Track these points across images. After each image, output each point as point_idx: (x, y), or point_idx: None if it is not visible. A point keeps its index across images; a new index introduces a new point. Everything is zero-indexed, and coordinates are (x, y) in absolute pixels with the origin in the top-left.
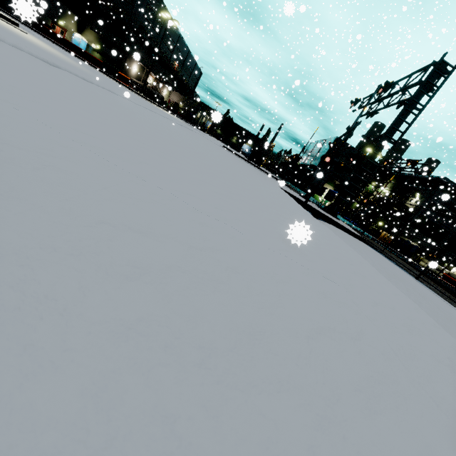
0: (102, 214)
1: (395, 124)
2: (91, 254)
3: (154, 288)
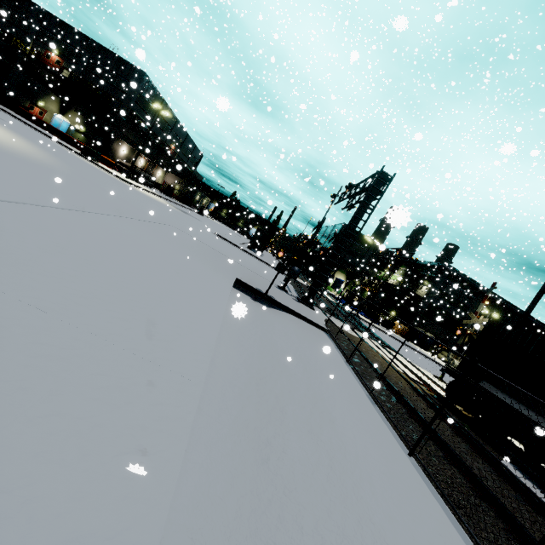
0: None
1: (354, 221)
2: None
3: None
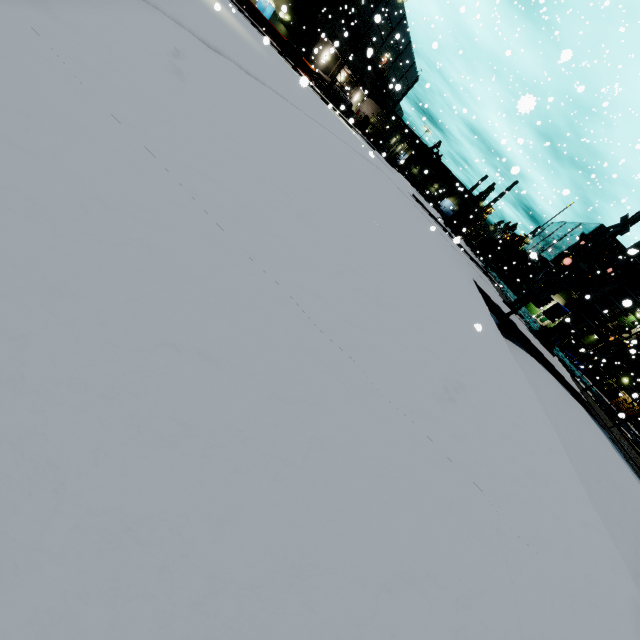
0: (171, 329)
1: None
2: (130, 396)
3: (189, 465)
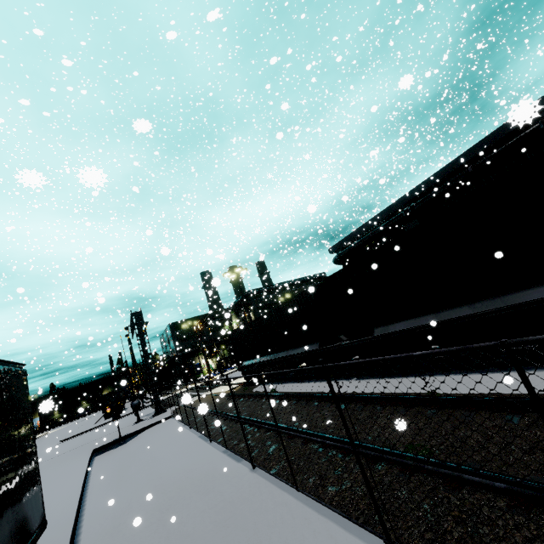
0: None
1: (142, 347)
2: None
3: None
